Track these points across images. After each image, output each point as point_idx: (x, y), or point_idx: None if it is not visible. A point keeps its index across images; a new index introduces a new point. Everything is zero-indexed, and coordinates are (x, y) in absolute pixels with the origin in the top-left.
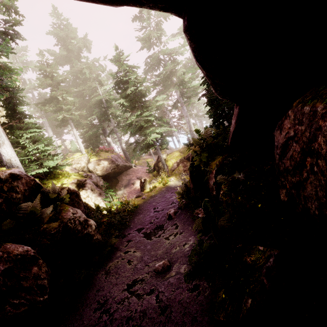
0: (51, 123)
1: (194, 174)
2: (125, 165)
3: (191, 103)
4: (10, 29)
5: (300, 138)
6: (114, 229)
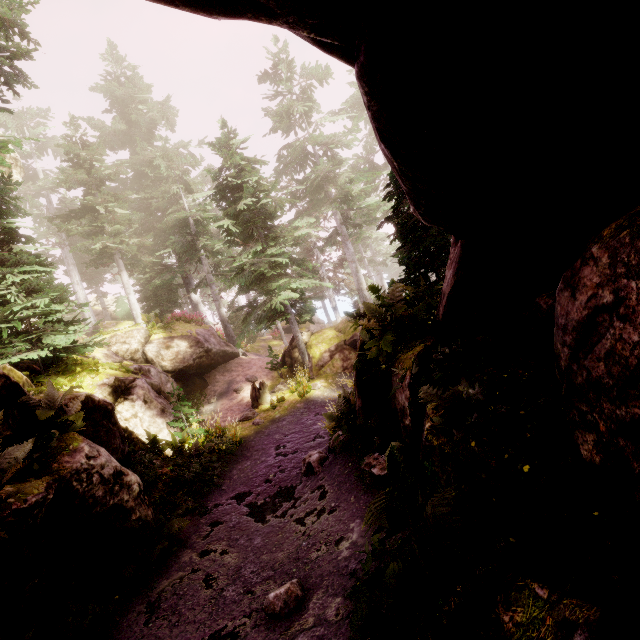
0: (80, 258)
1: (365, 378)
2: (225, 351)
3: (363, 238)
4: (5, 64)
5: (638, 310)
6: (185, 492)
